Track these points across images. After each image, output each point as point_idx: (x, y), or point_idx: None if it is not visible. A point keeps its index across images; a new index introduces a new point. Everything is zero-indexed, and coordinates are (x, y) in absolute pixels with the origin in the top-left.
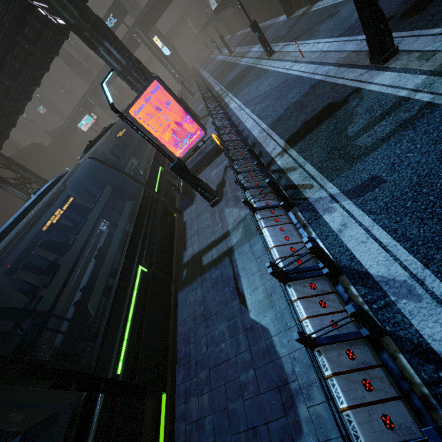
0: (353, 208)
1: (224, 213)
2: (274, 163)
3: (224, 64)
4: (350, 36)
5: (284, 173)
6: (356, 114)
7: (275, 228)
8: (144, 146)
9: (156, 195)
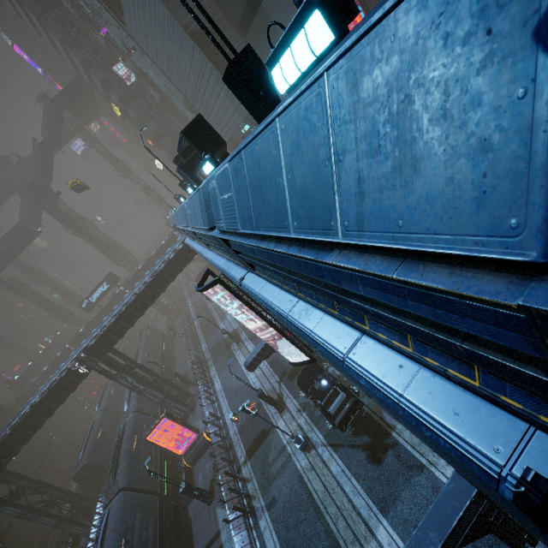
0: (268, 517)
1: (216, 512)
2: (241, 471)
3: (207, 312)
4: (273, 370)
5: (245, 482)
6: (271, 446)
7: (238, 535)
8: (147, 430)
9: (166, 498)
